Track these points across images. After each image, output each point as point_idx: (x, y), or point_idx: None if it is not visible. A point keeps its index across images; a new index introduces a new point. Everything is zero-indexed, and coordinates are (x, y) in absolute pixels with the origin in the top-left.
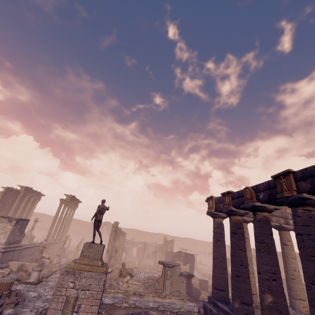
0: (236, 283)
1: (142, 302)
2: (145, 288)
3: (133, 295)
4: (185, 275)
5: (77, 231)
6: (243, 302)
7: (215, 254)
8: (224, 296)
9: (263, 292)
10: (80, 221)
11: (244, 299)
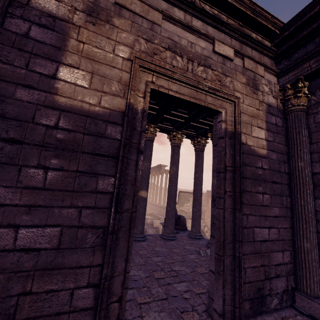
0: None
1: None
2: None
3: None
4: None
5: None
6: None
7: None
8: None
9: None
10: None
11: None
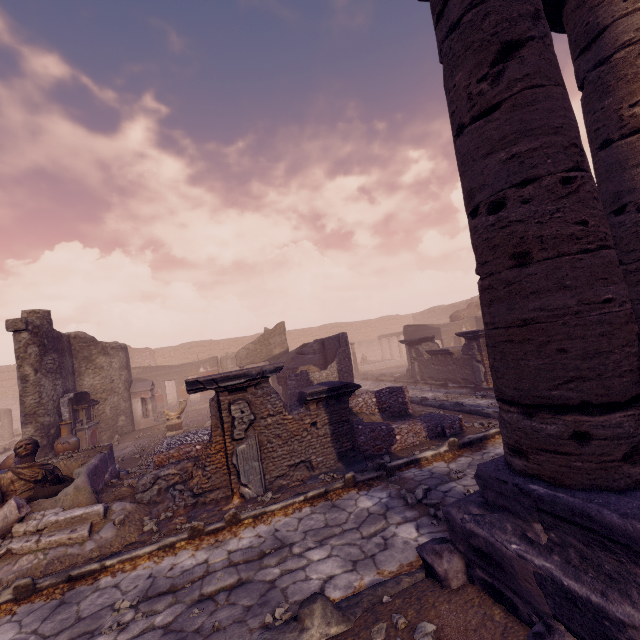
0: None
1: None
2: (139, 511)
3: (18, 606)
4: (320, 395)
5: None
6: None
7: (499, 162)
8: None
9: None
10: None
11: None
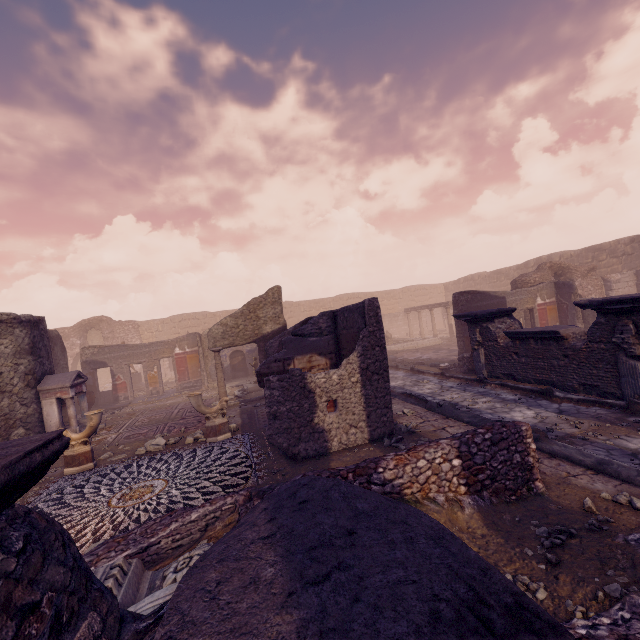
0: None
1: None
2: None
3: None
4: None
5: None
6: None
7: None
8: None
9: None
10: None
11: None
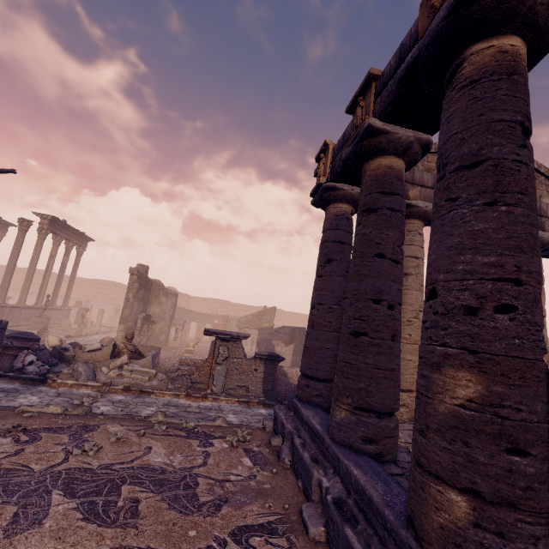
0: (350, 354)
1: (130, 406)
2: (168, 380)
3: (124, 392)
4: (263, 357)
5: (113, 301)
6: (364, 406)
7: (316, 294)
8: (326, 394)
9: (437, 364)
10: (116, 284)
11: (369, 398)
